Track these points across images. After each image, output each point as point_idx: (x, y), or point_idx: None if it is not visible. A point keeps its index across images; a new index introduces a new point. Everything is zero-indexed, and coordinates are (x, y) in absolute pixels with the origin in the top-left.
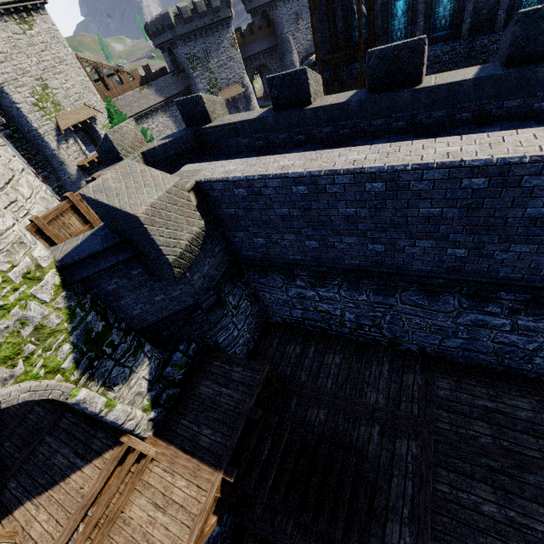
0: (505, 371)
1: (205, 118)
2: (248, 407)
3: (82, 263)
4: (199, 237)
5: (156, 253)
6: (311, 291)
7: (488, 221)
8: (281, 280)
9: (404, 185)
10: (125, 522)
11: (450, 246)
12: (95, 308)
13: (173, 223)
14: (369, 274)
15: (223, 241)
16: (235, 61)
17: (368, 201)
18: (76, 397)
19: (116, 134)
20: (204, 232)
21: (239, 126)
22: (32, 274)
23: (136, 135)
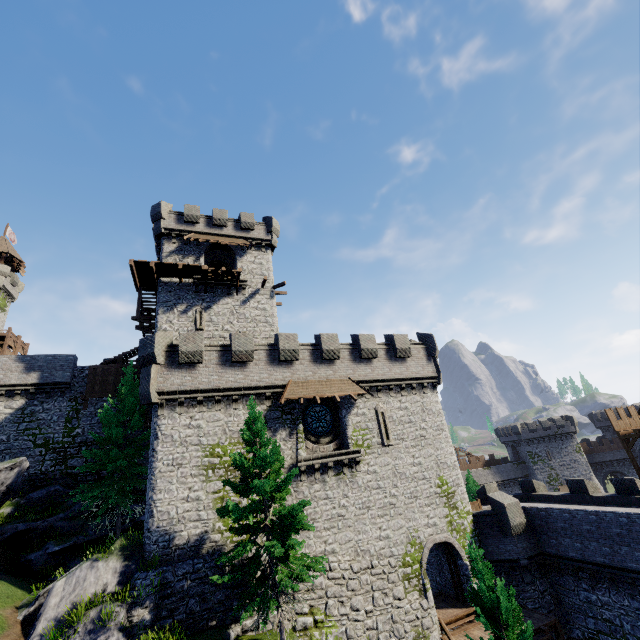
0: None
1: (533, 490)
2: (540, 624)
3: (480, 516)
4: (523, 525)
5: (506, 520)
6: (593, 595)
7: (638, 537)
8: (572, 582)
9: (602, 518)
10: (470, 633)
11: (634, 551)
12: (478, 536)
13: (514, 512)
14: (612, 570)
15: (535, 540)
16: (580, 463)
17: (593, 524)
18: (466, 562)
19: (488, 486)
20: (525, 524)
21: (551, 496)
22: (468, 512)
23: (496, 489)
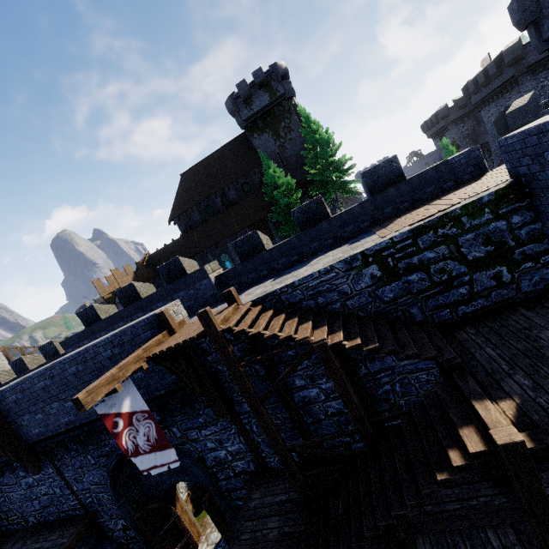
0: (67, 515)
1: None
2: None
3: None
4: None
5: None
6: None
7: None
8: None
9: None
10: None
11: None
12: None
13: None
14: None
15: None
16: None
17: None
18: None
19: None
20: None
21: None
22: None
23: None
